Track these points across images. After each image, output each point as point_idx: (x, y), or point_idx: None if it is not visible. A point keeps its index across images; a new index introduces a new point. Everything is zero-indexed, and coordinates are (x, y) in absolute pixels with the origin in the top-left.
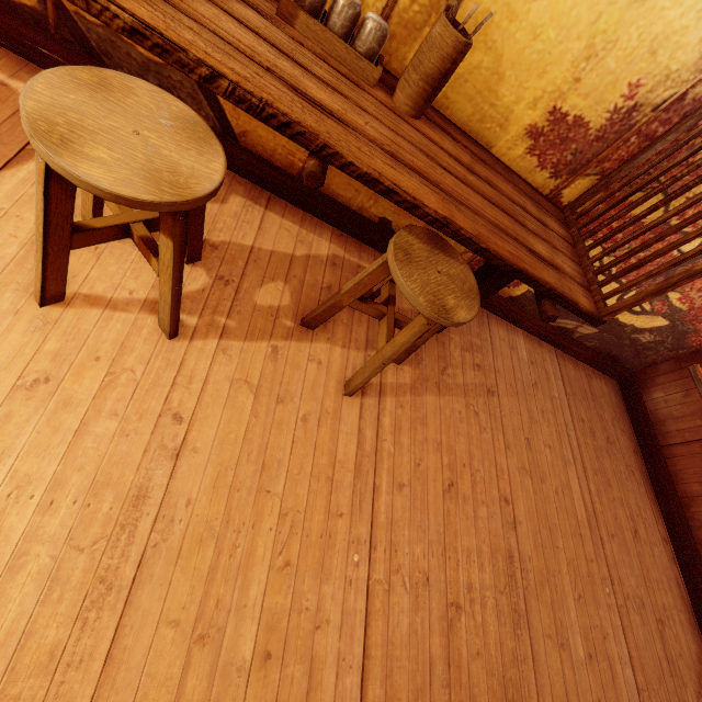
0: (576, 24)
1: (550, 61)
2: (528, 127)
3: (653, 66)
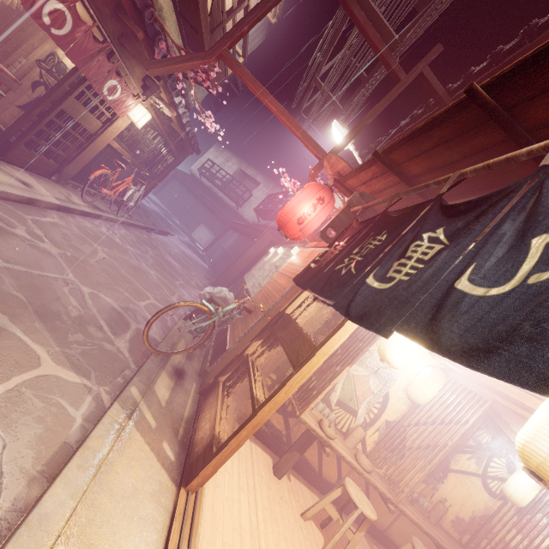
0: (459, 498)
1: (454, 505)
2: (451, 519)
3: (475, 507)
